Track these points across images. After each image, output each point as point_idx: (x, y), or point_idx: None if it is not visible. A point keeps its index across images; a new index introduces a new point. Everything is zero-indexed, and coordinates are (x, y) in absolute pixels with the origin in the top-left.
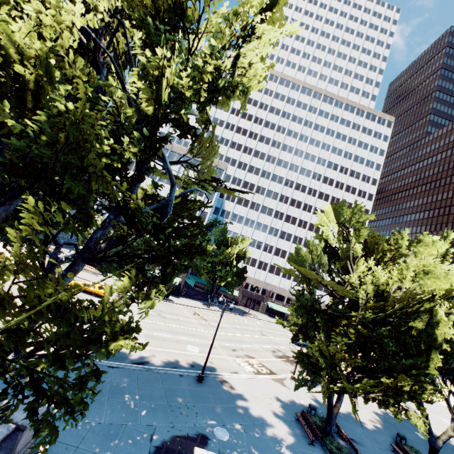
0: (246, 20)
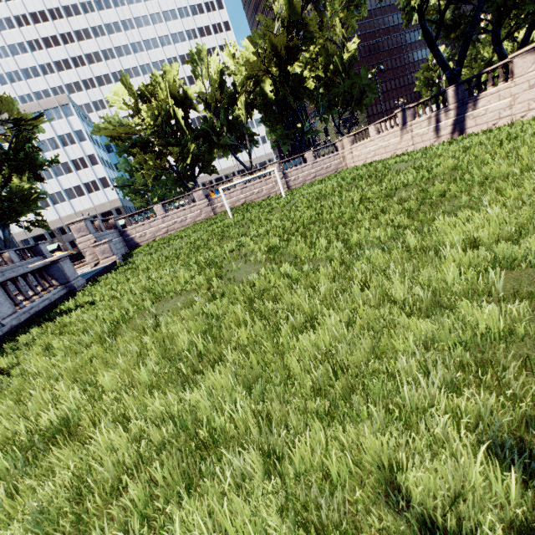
0: None
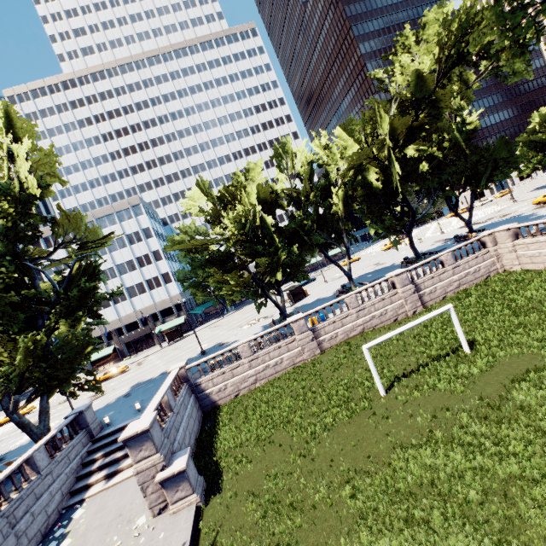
0: (2, 146)
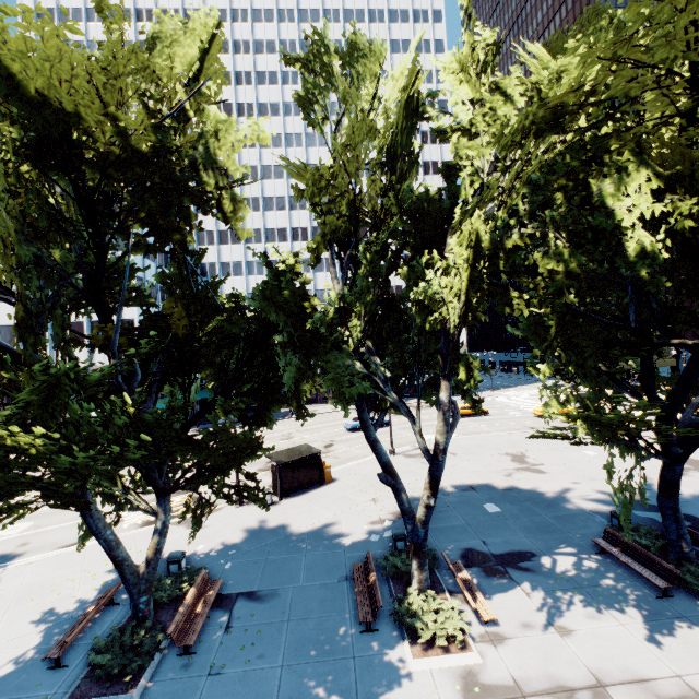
0: None
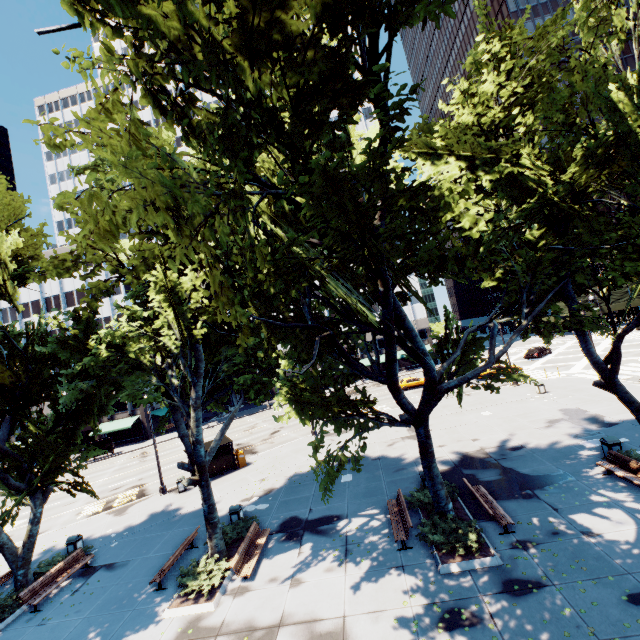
0: None
